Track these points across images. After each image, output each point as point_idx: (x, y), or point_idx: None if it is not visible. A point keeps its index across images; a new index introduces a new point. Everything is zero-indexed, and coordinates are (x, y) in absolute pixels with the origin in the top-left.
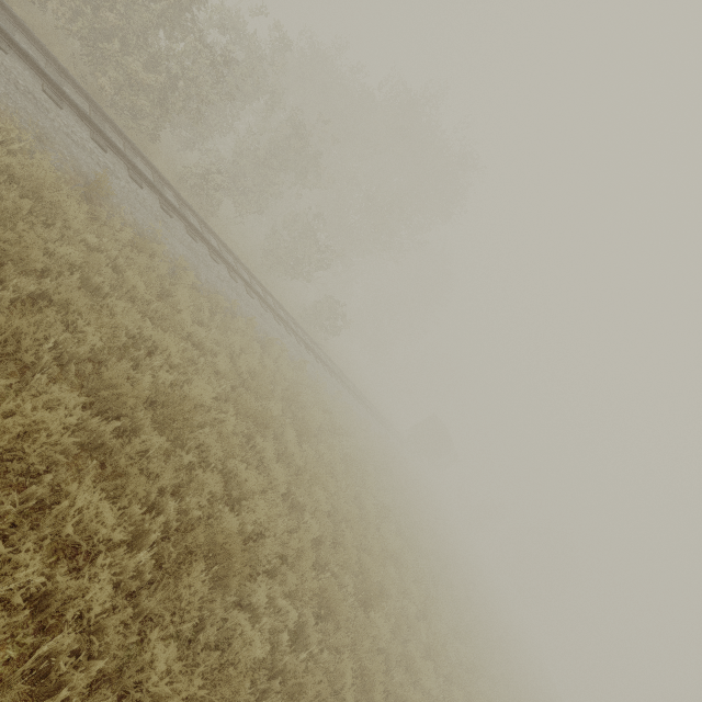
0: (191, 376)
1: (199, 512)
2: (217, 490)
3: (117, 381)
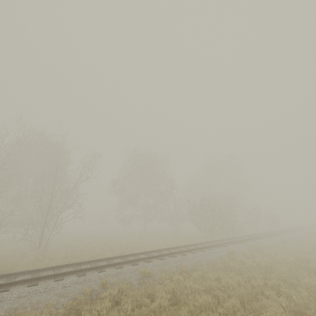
0: None
1: None
2: None
3: None
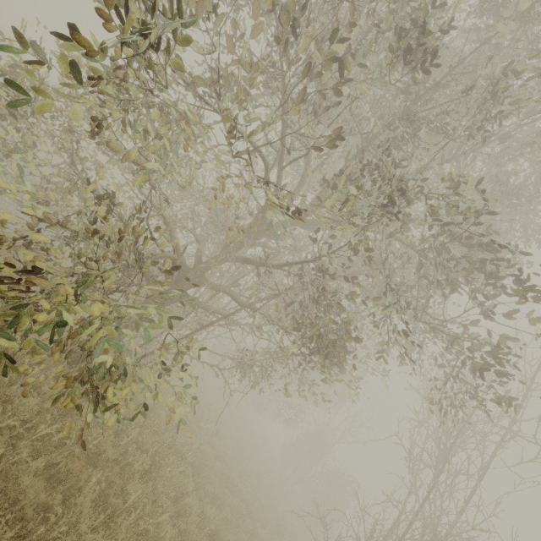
0: None
1: None
2: None
3: None
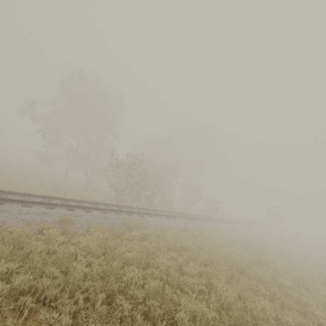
0: (241, 253)
1: (288, 277)
2: (281, 273)
3: (250, 261)
